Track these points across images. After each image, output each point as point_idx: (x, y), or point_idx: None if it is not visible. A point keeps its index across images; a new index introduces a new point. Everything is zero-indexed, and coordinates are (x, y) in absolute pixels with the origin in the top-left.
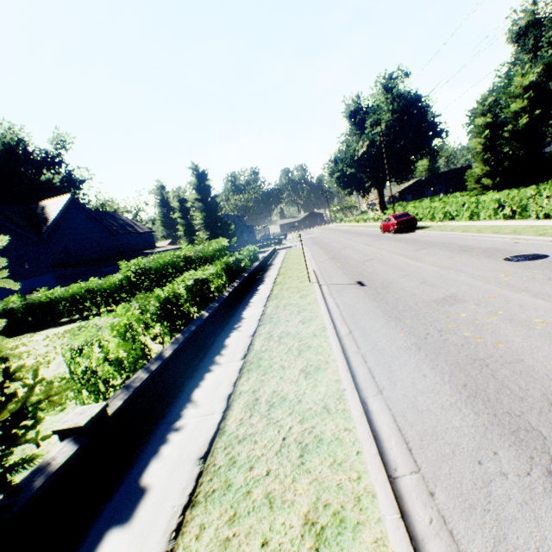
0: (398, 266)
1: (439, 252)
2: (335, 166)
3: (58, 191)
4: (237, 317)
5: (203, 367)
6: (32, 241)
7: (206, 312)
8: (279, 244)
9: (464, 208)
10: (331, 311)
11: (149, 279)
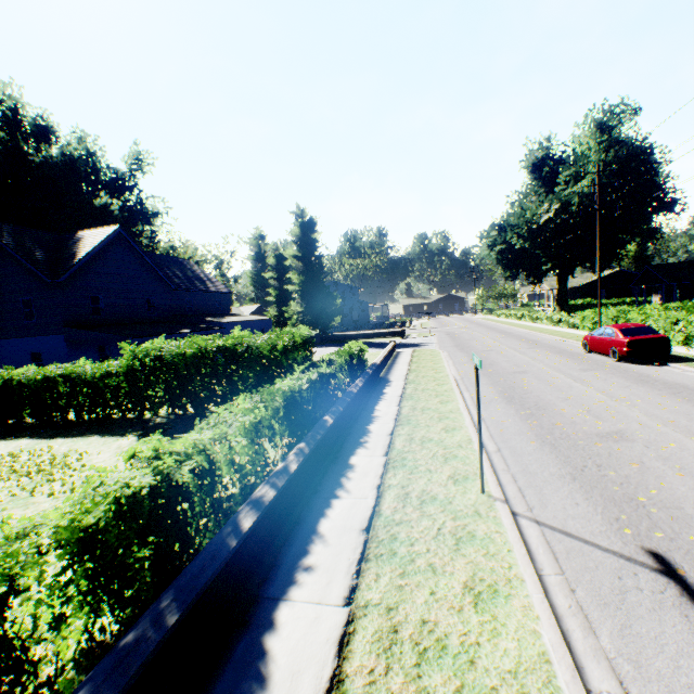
0: None
1: None
2: (498, 234)
3: (115, 221)
4: (247, 650)
5: None
6: (45, 283)
7: None
8: (401, 336)
9: None
10: None
11: (164, 380)
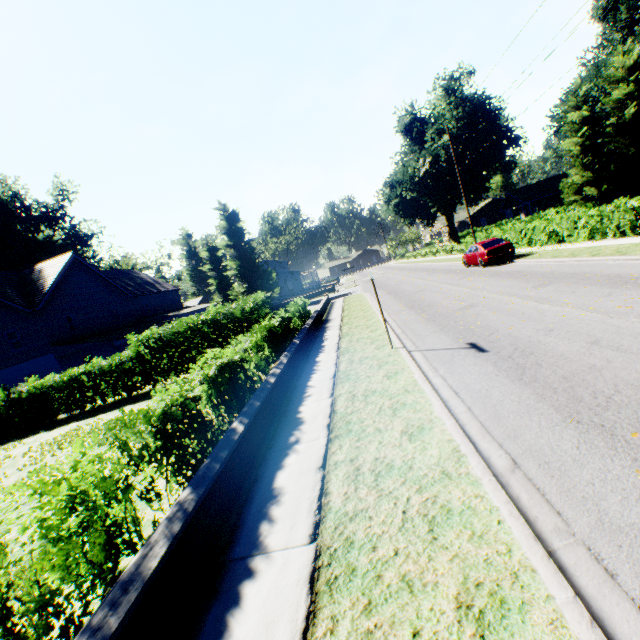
0: (522, 313)
1: (578, 287)
2: (391, 191)
3: (60, 250)
4: (291, 419)
5: (235, 560)
6: (25, 314)
7: (240, 424)
8: (332, 291)
9: (580, 224)
10: (450, 406)
11: (168, 354)
